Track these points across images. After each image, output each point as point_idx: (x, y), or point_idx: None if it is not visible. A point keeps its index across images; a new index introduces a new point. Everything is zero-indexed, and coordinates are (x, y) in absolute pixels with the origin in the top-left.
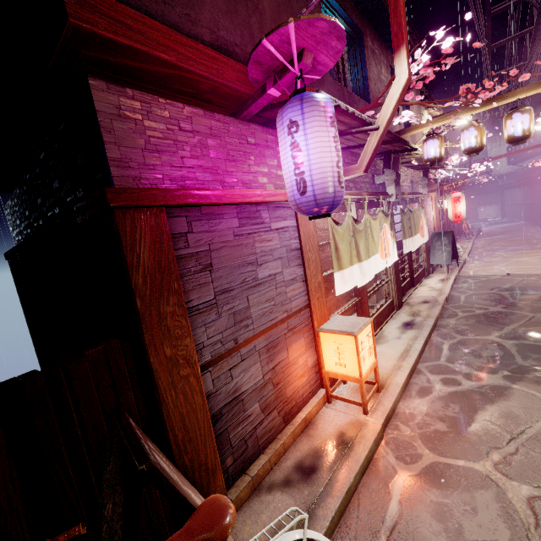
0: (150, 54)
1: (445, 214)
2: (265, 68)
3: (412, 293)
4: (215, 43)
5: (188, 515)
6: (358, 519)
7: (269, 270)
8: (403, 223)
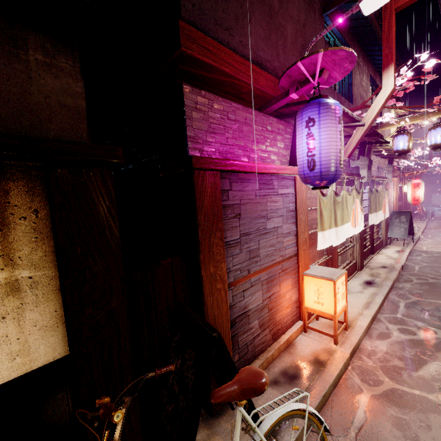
0: (219, 69)
1: (403, 197)
2: (293, 79)
3: (371, 259)
4: (255, 60)
5: (232, 375)
6: (332, 417)
7: (274, 223)
8: (370, 200)
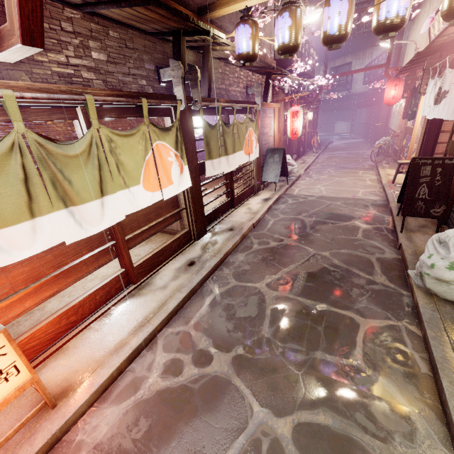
0: None
1: None
2: None
3: (227, 216)
4: None
5: None
6: None
7: None
8: (208, 140)
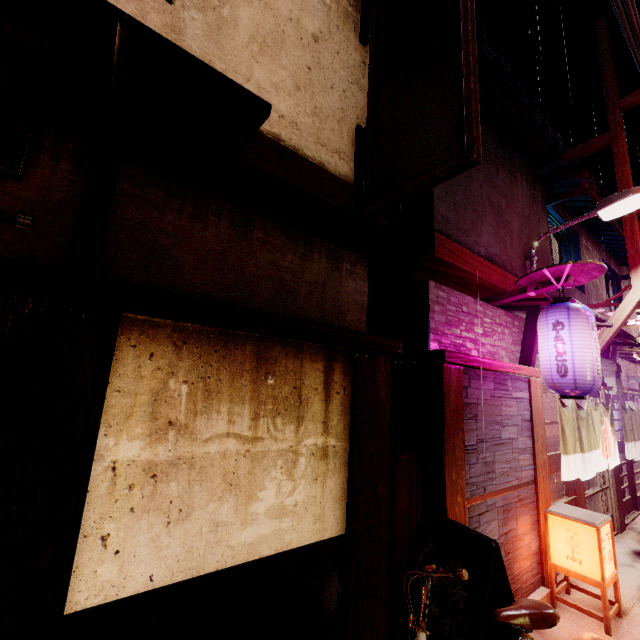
0: (459, 267)
1: None
2: (533, 280)
3: (635, 517)
4: (486, 256)
5: (505, 605)
6: None
7: (508, 433)
8: (624, 422)
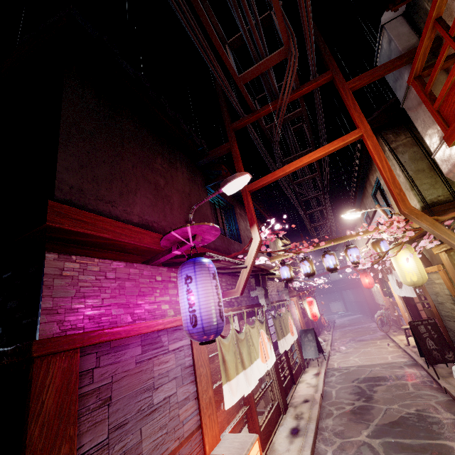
0: (96, 235)
1: (306, 312)
2: (172, 241)
3: (294, 392)
4: (141, 222)
5: None
6: None
7: (164, 392)
8: (276, 326)
